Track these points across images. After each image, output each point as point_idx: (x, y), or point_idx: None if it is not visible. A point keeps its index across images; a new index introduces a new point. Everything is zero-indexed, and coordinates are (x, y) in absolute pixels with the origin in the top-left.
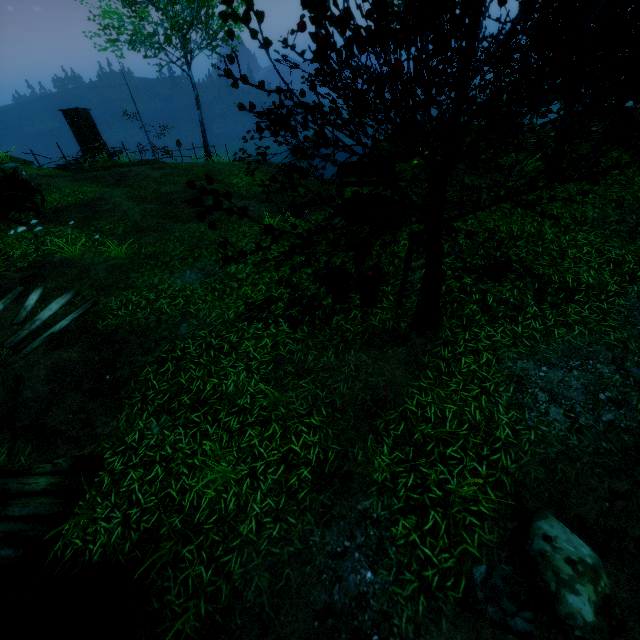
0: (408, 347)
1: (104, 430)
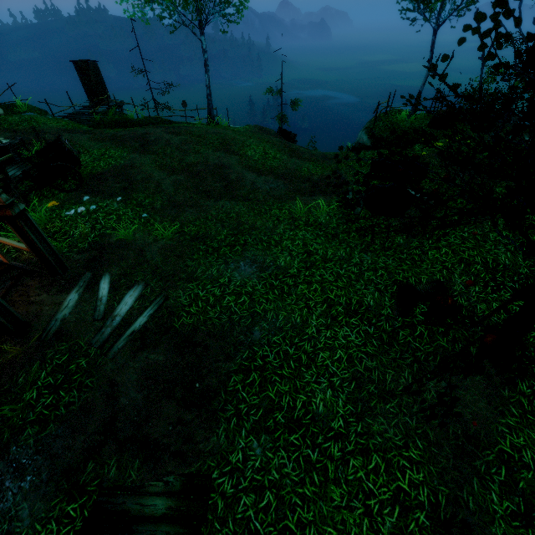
0: (484, 376)
1: (206, 446)
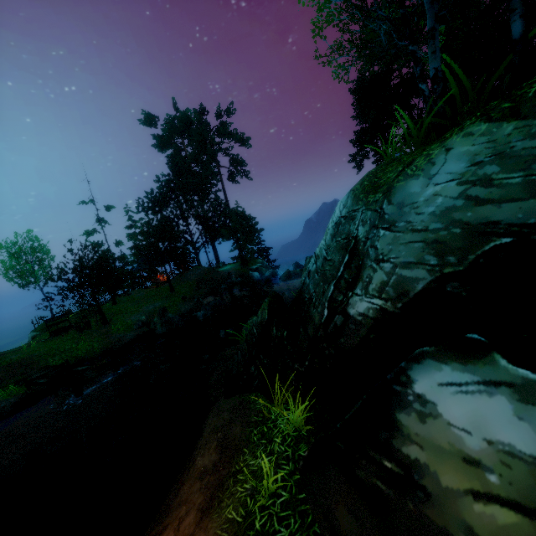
0: (106, 327)
1: (40, 365)
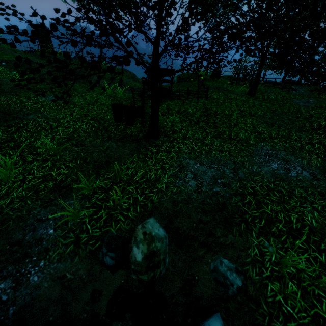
0: (137, 144)
1: None
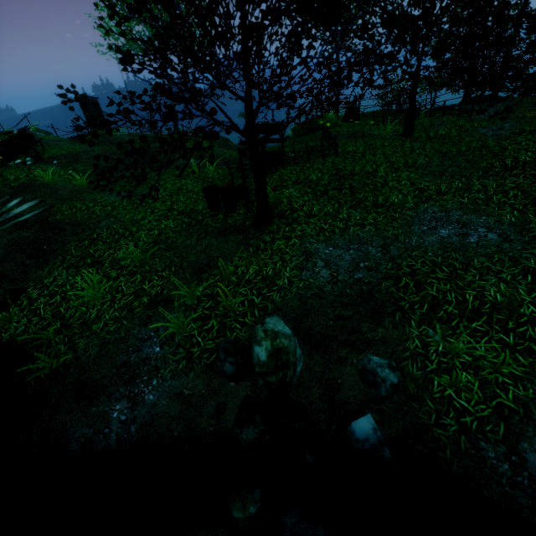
0: (245, 235)
1: (33, 276)
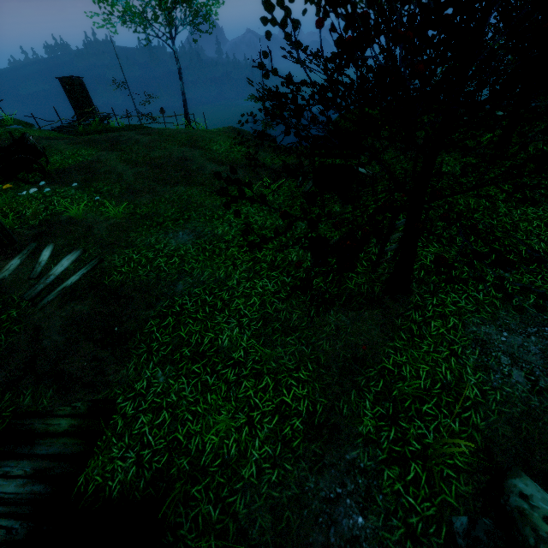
0: (382, 310)
1: (115, 377)
